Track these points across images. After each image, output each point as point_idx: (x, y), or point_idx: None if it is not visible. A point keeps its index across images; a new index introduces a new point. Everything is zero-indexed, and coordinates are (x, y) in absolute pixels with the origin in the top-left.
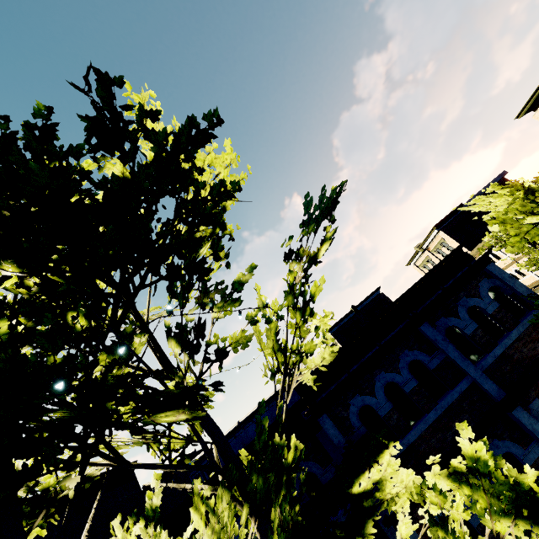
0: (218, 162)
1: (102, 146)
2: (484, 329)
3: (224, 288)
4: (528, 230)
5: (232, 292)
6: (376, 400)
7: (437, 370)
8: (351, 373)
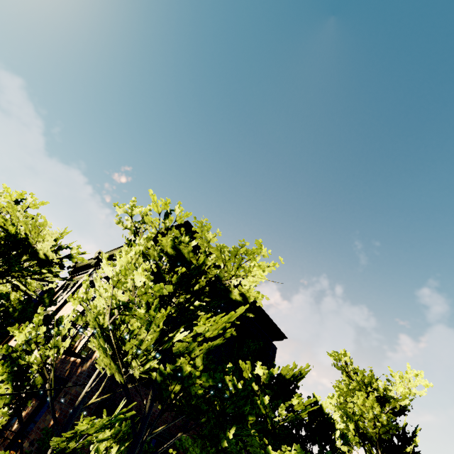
0: None
1: None
2: None
3: None
4: None
5: None
6: None
7: None
8: None
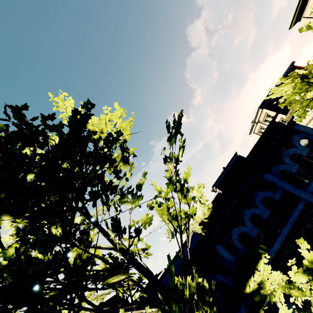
0: (114, 117)
1: (26, 144)
2: (304, 166)
3: (132, 190)
4: (307, 104)
5: (136, 192)
6: (247, 228)
7: (281, 200)
8: (227, 215)
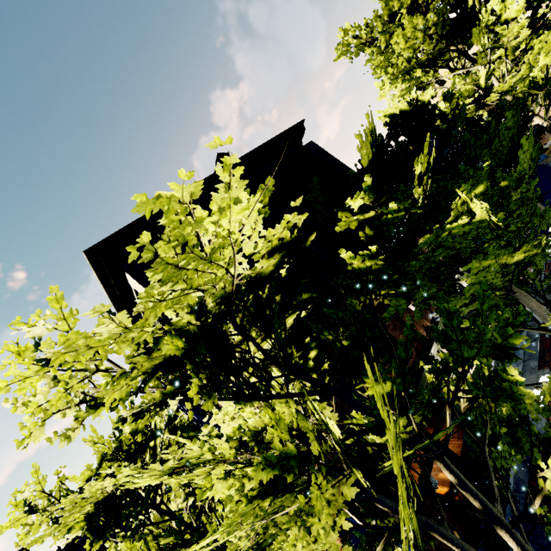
0: None
1: None
2: None
3: None
4: None
5: None
6: None
7: None
8: None
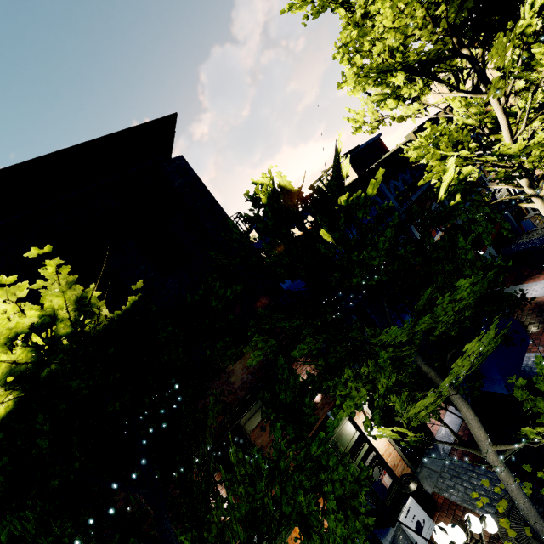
0: None
1: None
2: None
3: None
4: None
5: None
6: None
7: None
8: None
